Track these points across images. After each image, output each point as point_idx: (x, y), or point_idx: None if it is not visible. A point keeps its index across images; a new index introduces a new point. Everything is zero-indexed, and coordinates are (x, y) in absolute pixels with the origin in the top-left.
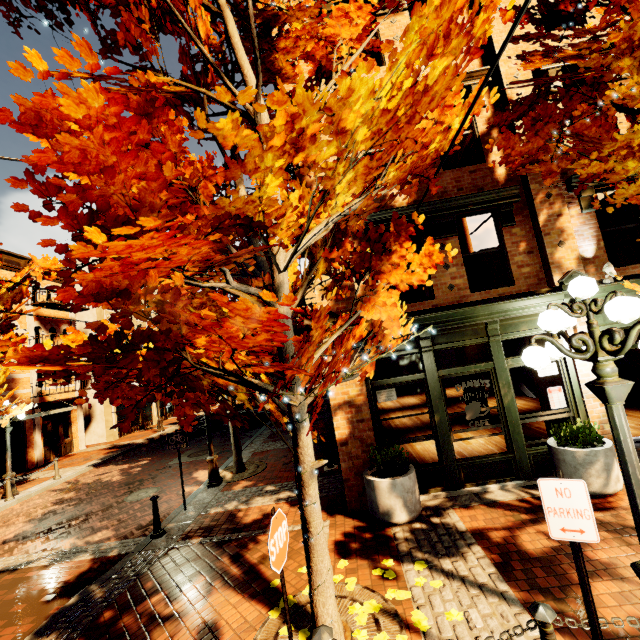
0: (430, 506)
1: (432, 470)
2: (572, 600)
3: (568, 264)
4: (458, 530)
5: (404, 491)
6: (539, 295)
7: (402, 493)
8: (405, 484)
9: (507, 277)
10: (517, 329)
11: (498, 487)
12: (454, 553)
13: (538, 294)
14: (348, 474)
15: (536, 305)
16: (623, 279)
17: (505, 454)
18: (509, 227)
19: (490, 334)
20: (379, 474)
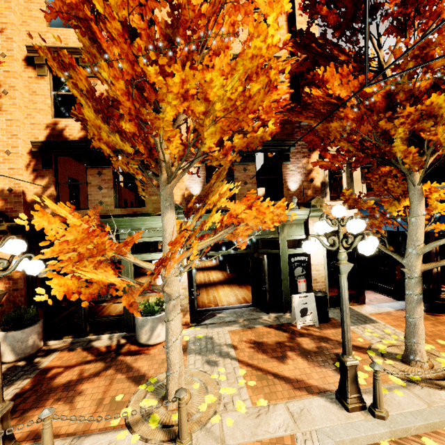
0: (51, 349)
1: (68, 324)
2: (20, 418)
3: (176, 198)
4: (38, 367)
5: (14, 341)
6: (150, 216)
7: (12, 342)
8: (16, 336)
9: (144, 201)
10: (142, 236)
11: (108, 336)
12: (8, 385)
13: (150, 215)
14: (1, 326)
15: (151, 222)
16: (208, 212)
17: (120, 316)
18: (149, 167)
19: (121, 238)
20: (4, 328)
